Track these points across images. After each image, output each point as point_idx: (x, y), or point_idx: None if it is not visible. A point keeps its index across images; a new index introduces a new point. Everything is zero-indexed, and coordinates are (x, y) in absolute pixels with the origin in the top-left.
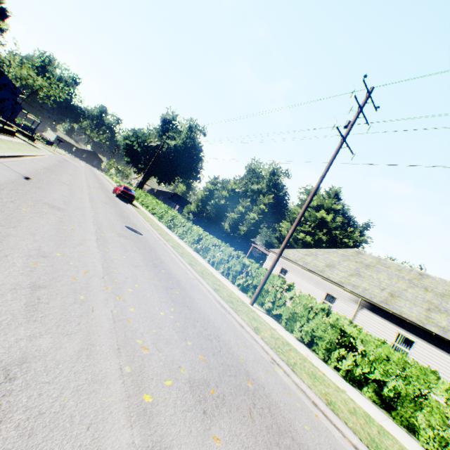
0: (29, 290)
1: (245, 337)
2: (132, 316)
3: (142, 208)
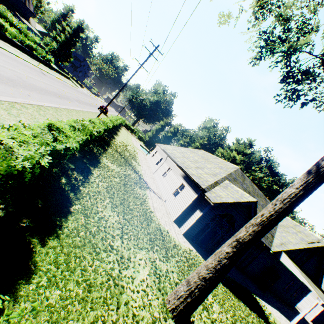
0: (7, 61)
1: (61, 105)
2: (25, 76)
3: None
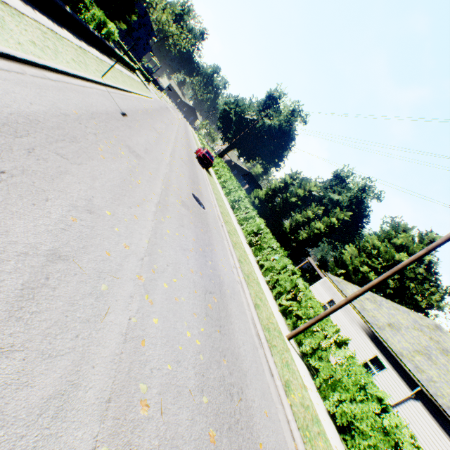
0: (42, 260)
1: (271, 395)
2: (151, 333)
3: (214, 177)
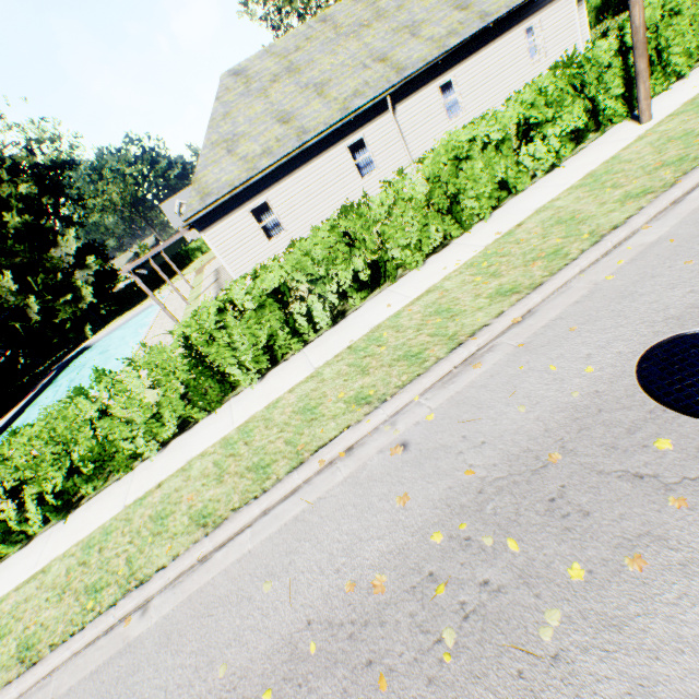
0: None
1: None
2: None
3: None
